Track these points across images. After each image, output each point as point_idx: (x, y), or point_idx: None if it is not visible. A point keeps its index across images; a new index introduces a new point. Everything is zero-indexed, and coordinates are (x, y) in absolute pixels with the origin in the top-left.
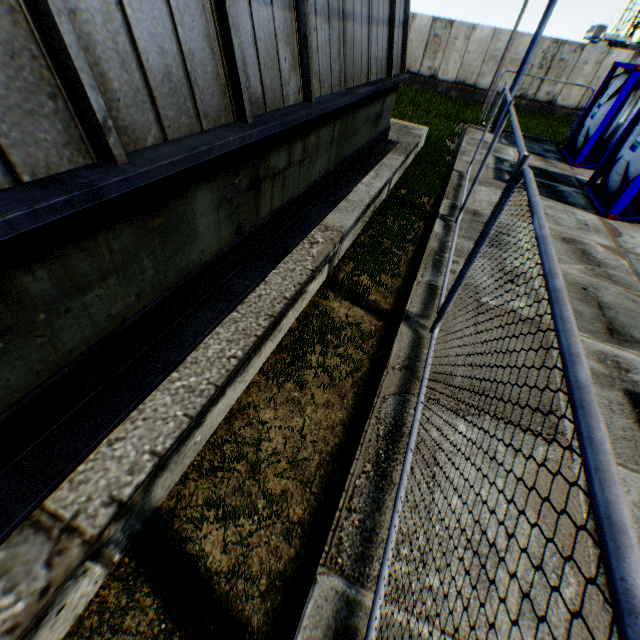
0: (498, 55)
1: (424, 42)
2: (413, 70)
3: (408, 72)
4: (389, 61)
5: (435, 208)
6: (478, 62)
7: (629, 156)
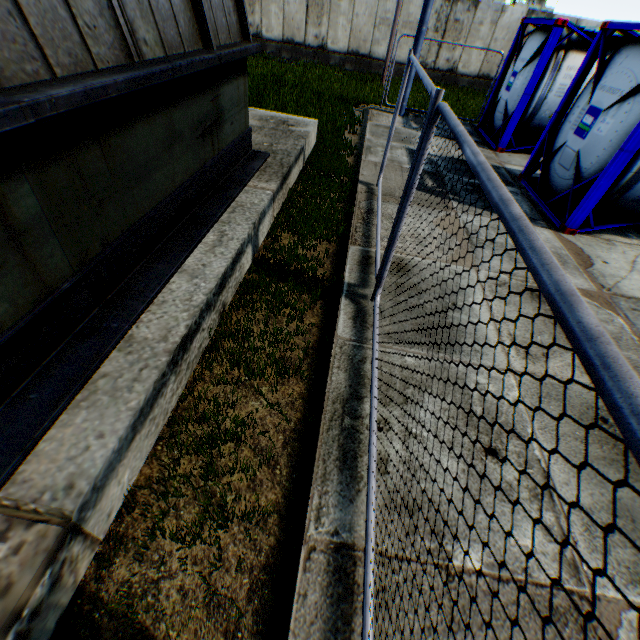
0: (390, 17)
1: (304, 4)
2: (298, 40)
3: (292, 42)
4: (198, 15)
5: (339, 262)
6: (369, 27)
7: (579, 144)
